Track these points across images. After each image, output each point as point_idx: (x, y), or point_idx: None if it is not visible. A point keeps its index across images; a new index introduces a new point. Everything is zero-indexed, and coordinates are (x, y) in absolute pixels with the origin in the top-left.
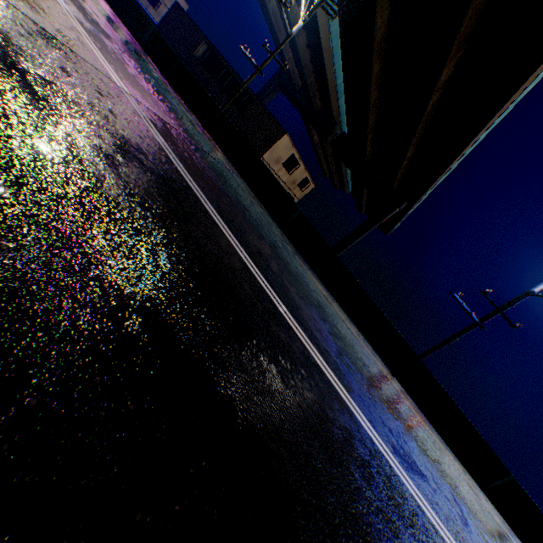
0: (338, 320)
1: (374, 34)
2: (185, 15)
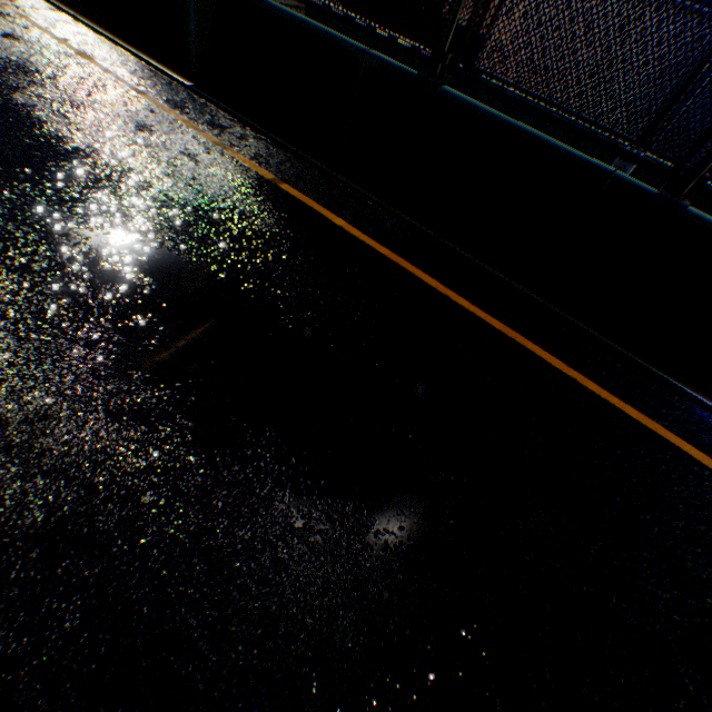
0: None
1: None
2: None
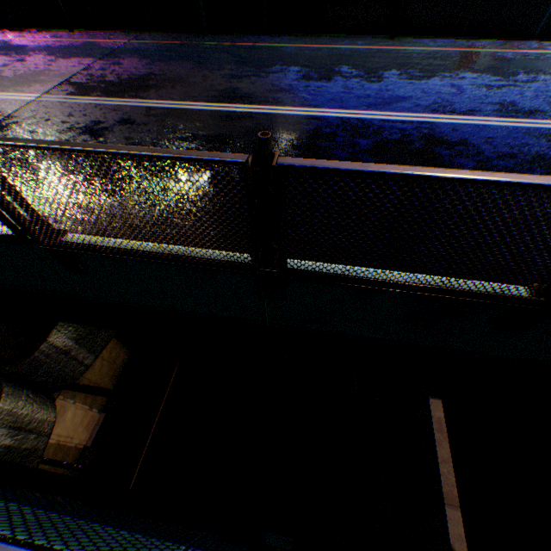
0: (305, 56)
1: None
2: None
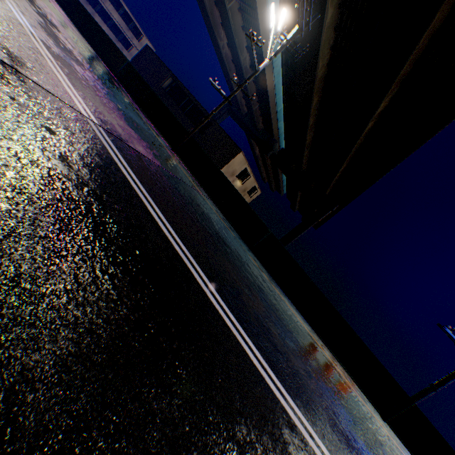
0: (331, 369)
1: (316, 73)
2: (154, 55)
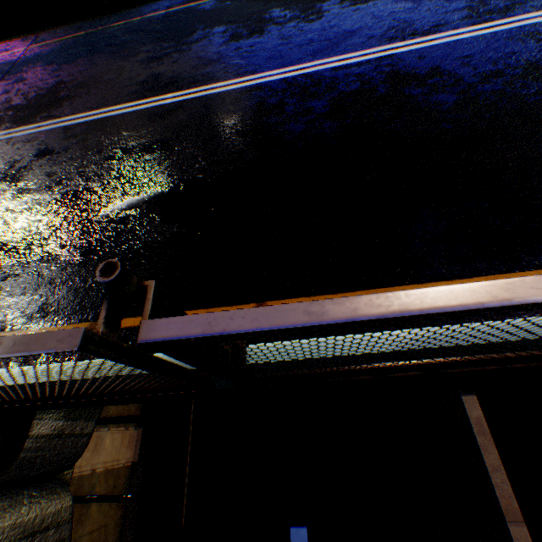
0: (228, 9)
1: None
2: None
